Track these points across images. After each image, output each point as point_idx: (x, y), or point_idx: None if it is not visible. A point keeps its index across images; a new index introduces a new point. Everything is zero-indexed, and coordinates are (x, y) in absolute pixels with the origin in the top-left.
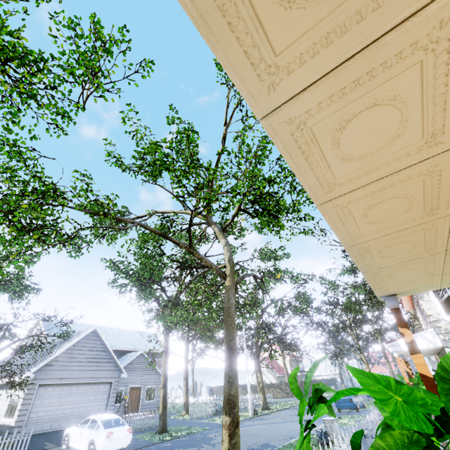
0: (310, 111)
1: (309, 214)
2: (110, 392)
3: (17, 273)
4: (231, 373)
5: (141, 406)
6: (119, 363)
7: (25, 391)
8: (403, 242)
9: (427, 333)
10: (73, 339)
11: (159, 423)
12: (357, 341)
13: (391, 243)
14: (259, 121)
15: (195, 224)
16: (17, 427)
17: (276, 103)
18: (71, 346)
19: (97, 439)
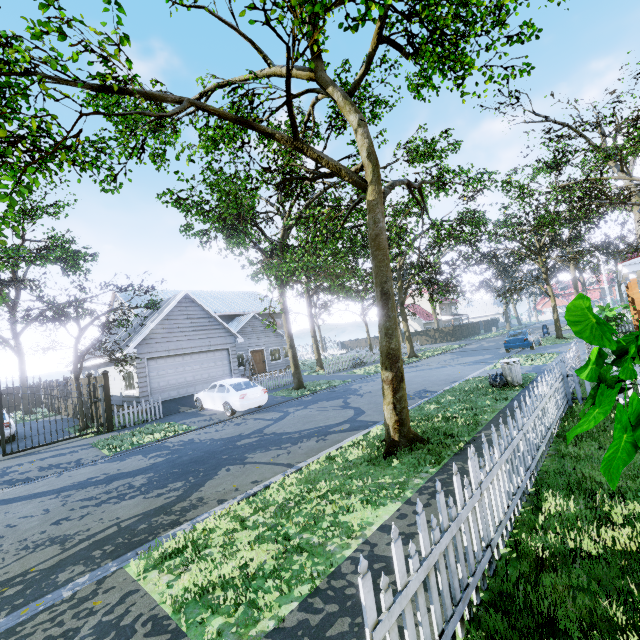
0: None
1: (531, 24)
2: (230, 358)
3: (52, 236)
4: (389, 324)
5: (268, 366)
6: (230, 329)
7: (135, 366)
8: None
9: None
10: (164, 308)
11: (294, 381)
12: (546, 270)
13: None
14: None
15: (293, 96)
16: (143, 397)
17: None
18: (165, 316)
19: (231, 400)
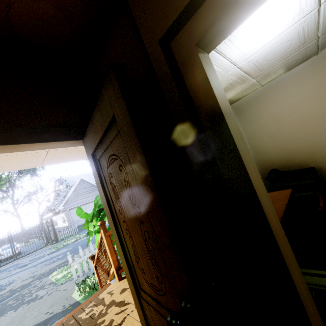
0: None
1: None
2: None
3: None
4: None
5: None
6: None
7: (64, 214)
8: None
9: None
10: (73, 186)
11: None
12: None
13: None
14: None
15: None
16: (70, 226)
17: None
18: (73, 190)
19: None
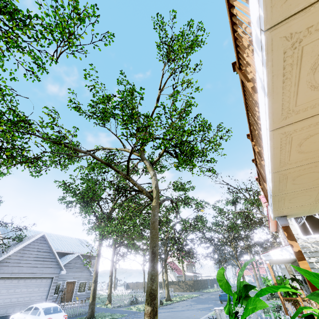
0: (311, 28)
1: (213, 158)
2: (51, 285)
3: None
4: (153, 272)
5: (74, 296)
6: (60, 262)
7: None
8: (314, 172)
9: (290, 247)
10: (25, 241)
11: (89, 311)
12: (235, 252)
13: (305, 172)
14: (263, 32)
15: (131, 159)
16: None
17: (288, 12)
18: (23, 247)
19: None
